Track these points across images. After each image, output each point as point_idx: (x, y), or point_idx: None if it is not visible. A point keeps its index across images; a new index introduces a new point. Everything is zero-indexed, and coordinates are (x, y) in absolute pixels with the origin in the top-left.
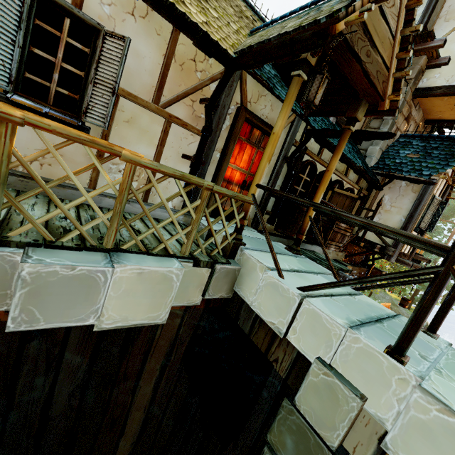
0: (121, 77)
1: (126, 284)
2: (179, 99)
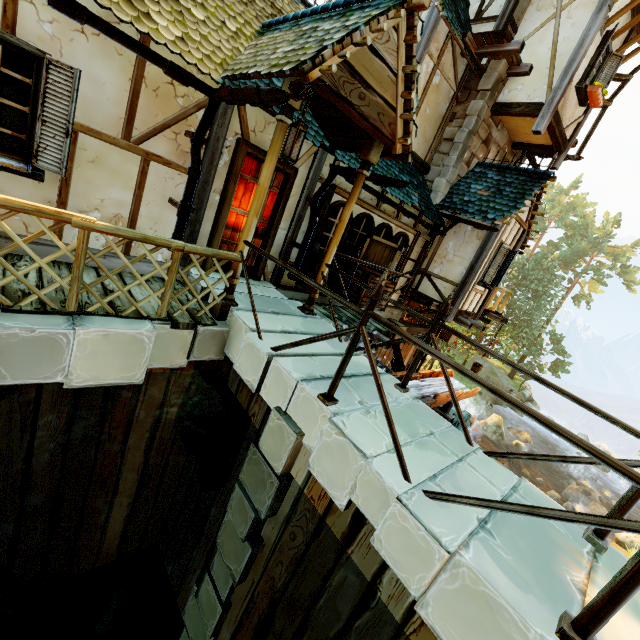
0: (74, 115)
1: (92, 345)
2: (157, 132)
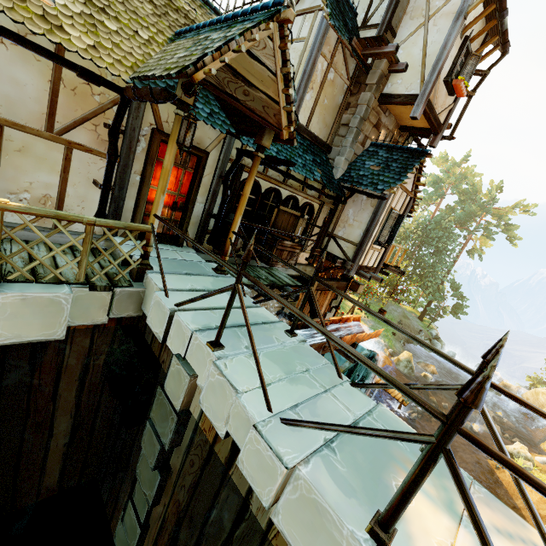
0: None
1: (12, 308)
2: (77, 124)
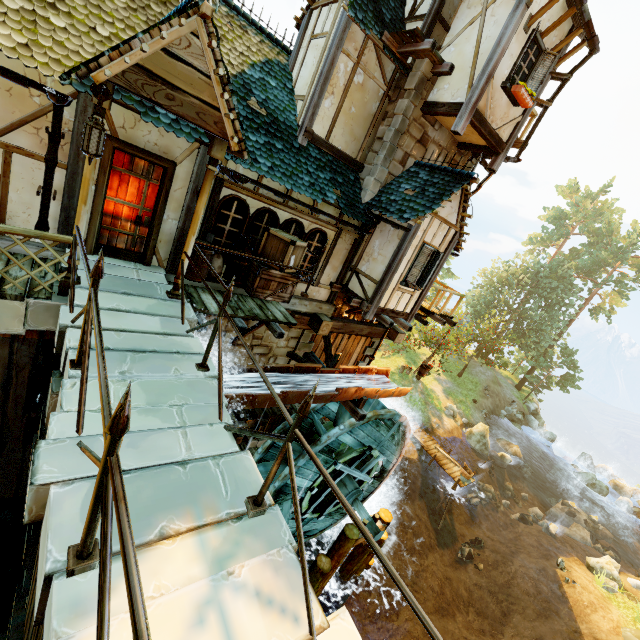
0: None
1: None
2: (15, 127)
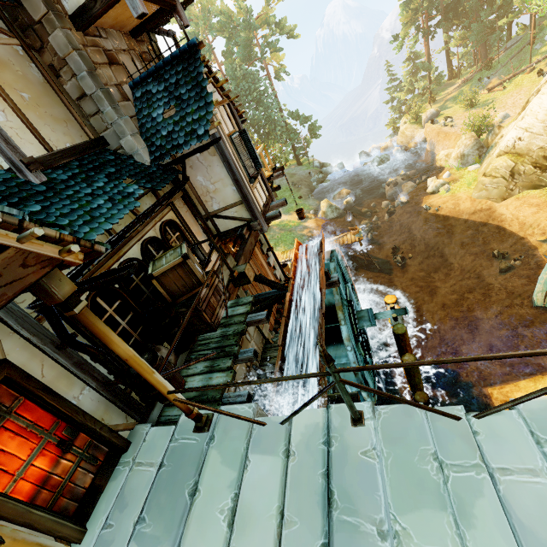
0: None
1: None
2: None
